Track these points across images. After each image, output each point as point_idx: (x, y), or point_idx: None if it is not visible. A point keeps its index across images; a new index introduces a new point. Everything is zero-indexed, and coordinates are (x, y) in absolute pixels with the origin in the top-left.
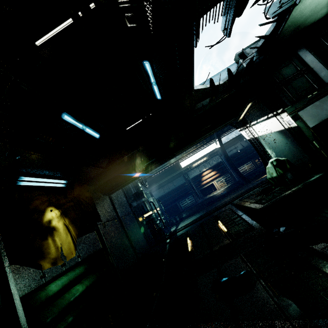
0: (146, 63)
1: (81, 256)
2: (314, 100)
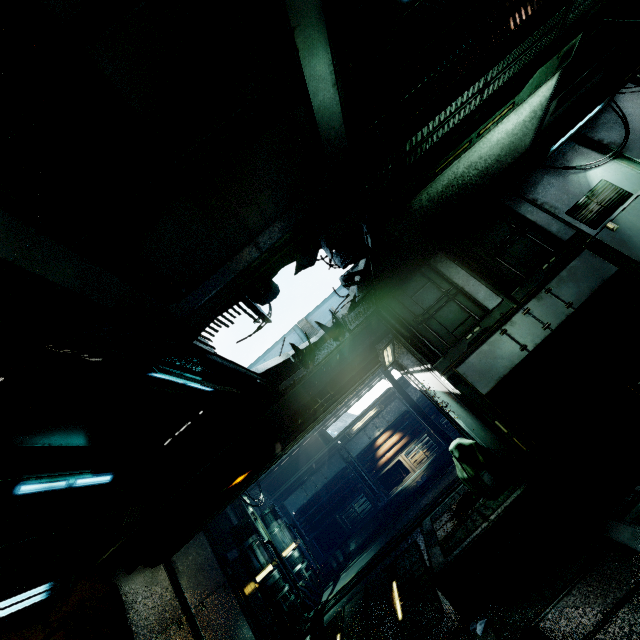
0: (154, 374)
1: None
2: (479, 343)
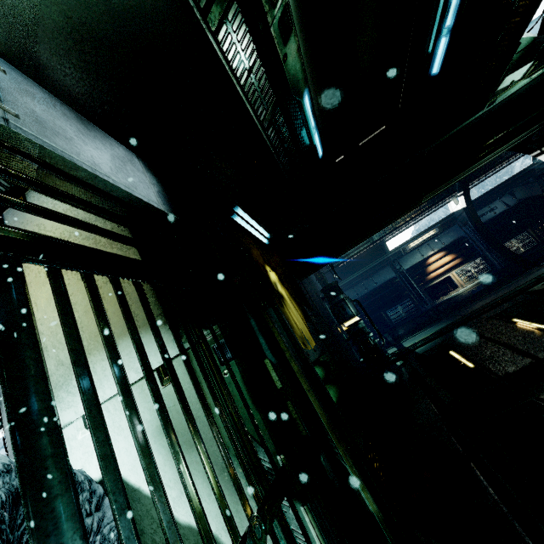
0: None
1: (316, 351)
2: None
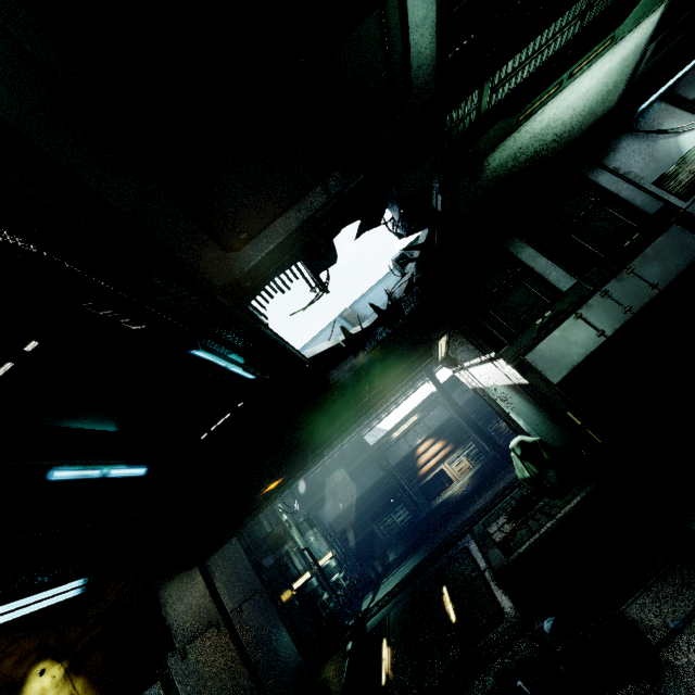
0: (196, 351)
1: None
2: (550, 328)
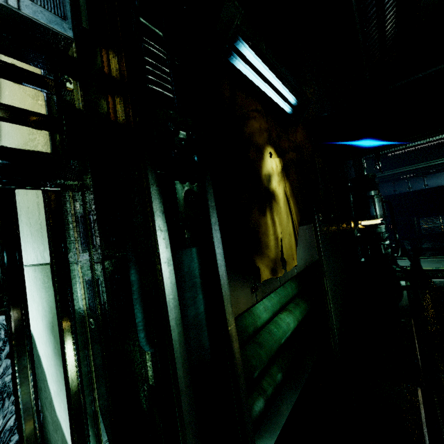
0: None
1: (297, 265)
2: None
